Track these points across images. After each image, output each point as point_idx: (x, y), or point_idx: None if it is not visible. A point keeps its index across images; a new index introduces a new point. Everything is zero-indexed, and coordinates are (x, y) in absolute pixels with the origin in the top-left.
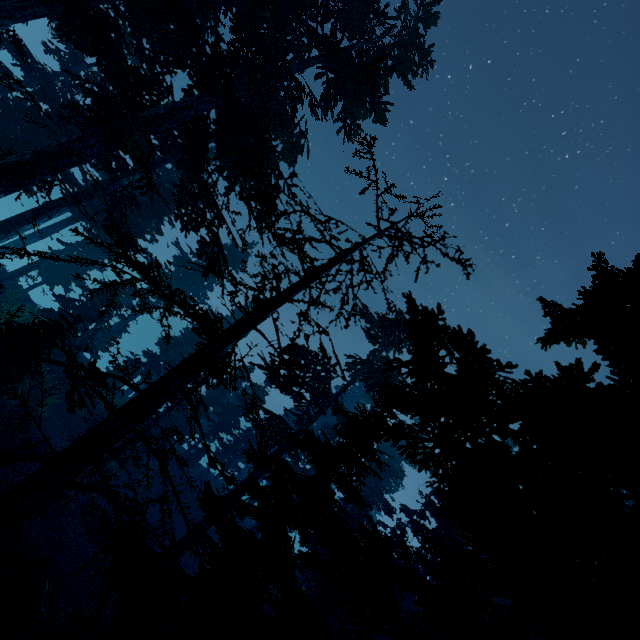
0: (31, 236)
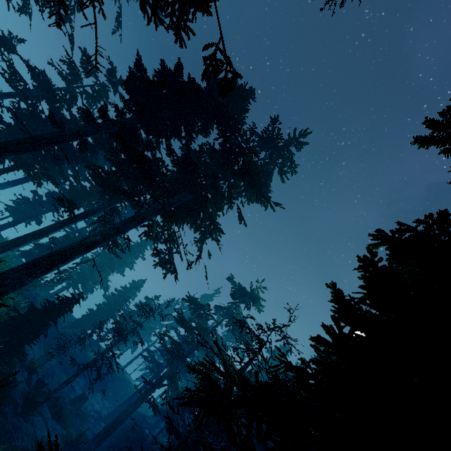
0: (7, 184)
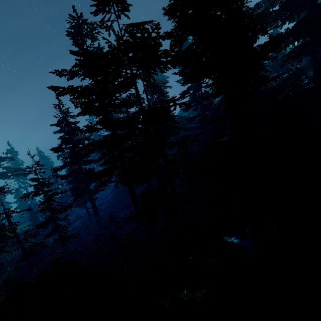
0: None
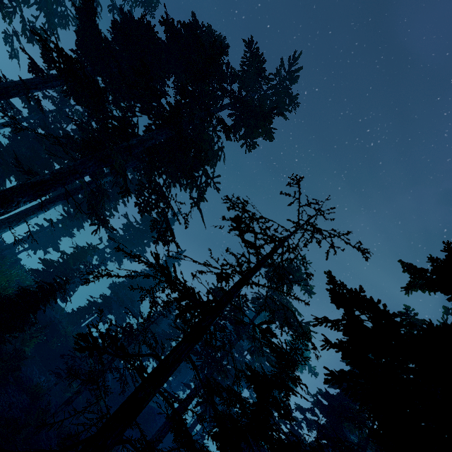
0: None
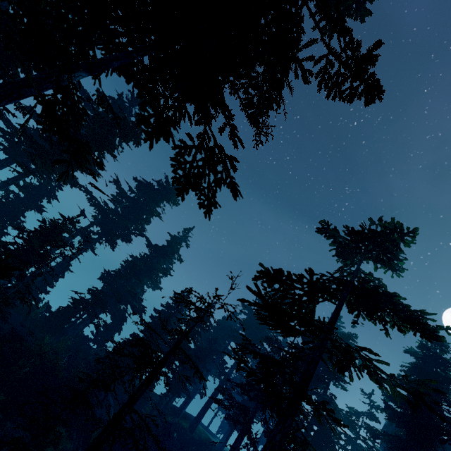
0: None
